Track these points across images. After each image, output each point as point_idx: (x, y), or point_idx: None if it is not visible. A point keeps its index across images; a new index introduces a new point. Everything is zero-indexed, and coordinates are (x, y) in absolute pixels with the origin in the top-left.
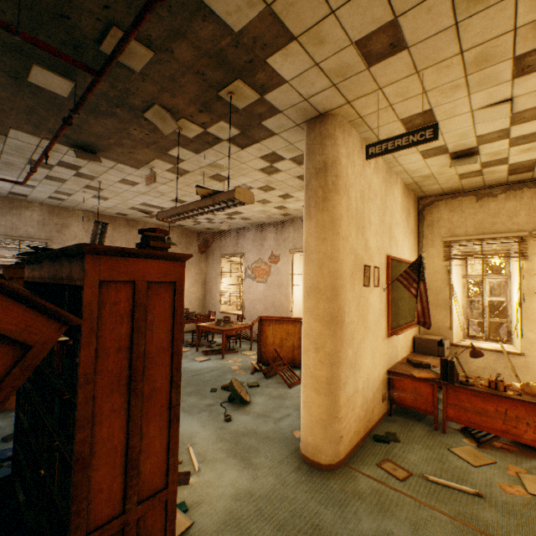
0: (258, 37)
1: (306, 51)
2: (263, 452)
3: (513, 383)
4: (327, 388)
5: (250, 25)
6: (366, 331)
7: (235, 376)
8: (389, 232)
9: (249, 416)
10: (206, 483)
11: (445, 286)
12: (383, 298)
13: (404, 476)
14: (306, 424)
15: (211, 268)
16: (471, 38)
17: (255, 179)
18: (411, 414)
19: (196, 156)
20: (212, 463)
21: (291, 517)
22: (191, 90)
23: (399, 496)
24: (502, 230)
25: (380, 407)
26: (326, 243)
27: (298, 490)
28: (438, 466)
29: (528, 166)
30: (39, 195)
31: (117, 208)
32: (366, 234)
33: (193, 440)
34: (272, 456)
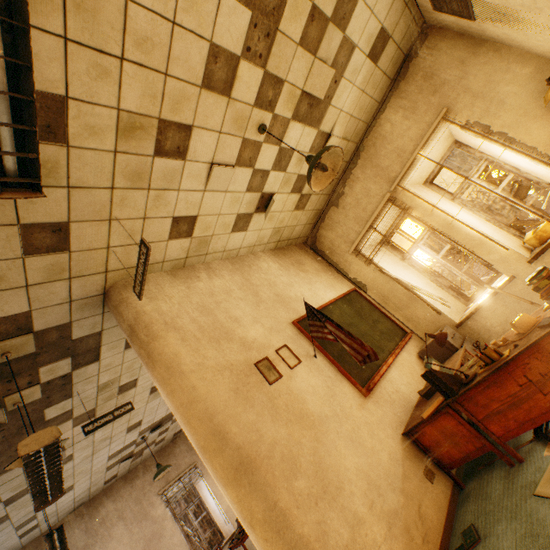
0: None
1: (0, 290)
2: None
3: (512, 330)
4: None
5: None
6: (316, 426)
7: None
8: (280, 300)
9: None
10: None
11: (393, 283)
12: (321, 365)
13: None
14: None
15: None
16: (99, 180)
17: None
18: (482, 462)
19: (74, 398)
20: None
21: None
22: None
23: None
24: (374, 208)
25: (434, 494)
26: (175, 393)
27: None
28: None
29: None
30: (8, 545)
31: (97, 481)
32: (236, 333)
33: None
34: None
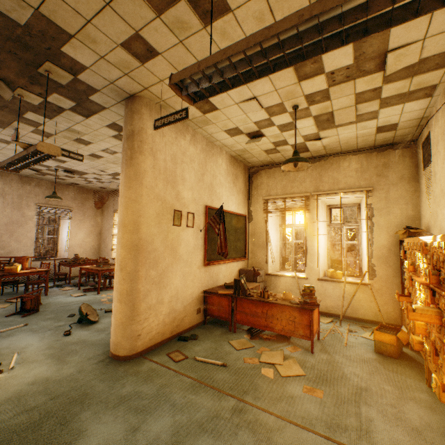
0: (44, 31)
1: (88, 46)
2: (80, 353)
3: (282, 294)
4: (127, 298)
5: (32, 22)
6: (176, 259)
7: (99, 305)
8: (210, 189)
9: (88, 331)
10: (12, 376)
11: (264, 231)
12: (200, 237)
13: (180, 359)
14: (113, 327)
15: (106, 221)
16: (198, 53)
17: (115, 145)
18: (221, 323)
19: (51, 121)
20: (29, 363)
21: (69, 391)
22: (13, 65)
23: (167, 371)
24: (296, 192)
25: (194, 317)
26: (131, 190)
27: (90, 374)
28: (211, 352)
29: (304, 147)
30: None
31: None
32: (178, 187)
33: (24, 349)
34: (86, 355)
